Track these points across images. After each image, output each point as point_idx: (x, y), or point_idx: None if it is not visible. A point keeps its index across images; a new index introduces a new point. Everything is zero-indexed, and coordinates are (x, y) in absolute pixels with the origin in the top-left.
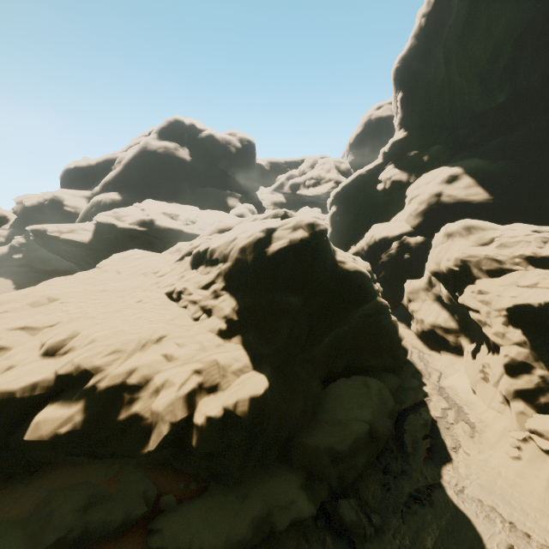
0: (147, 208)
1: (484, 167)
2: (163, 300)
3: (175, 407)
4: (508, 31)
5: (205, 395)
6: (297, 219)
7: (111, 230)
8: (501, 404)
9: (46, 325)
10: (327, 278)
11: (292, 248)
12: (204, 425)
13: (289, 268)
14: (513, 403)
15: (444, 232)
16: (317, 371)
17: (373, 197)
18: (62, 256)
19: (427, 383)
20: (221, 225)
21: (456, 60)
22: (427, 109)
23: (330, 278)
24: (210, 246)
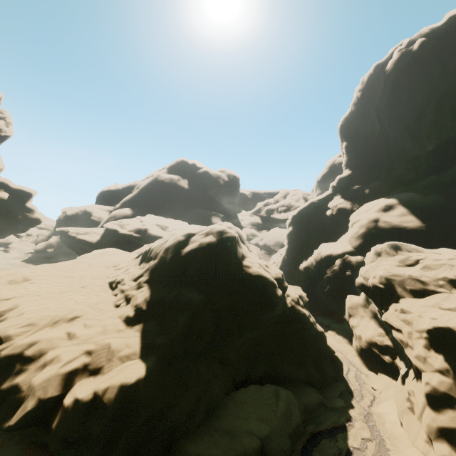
0: (145, 220)
1: (416, 199)
2: (103, 288)
3: (50, 384)
4: (427, 99)
5: (86, 376)
6: (211, 227)
7: (114, 234)
8: (425, 443)
9: (5, 298)
10: (228, 279)
11: (201, 250)
12: (70, 407)
13: (196, 267)
14: (436, 444)
15: (374, 251)
16: (229, 372)
17: (323, 221)
18: (76, 251)
19: (356, 405)
20: (176, 232)
21: (387, 119)
22: (367, 154)
23: (233, 279)
24: (152, 246)
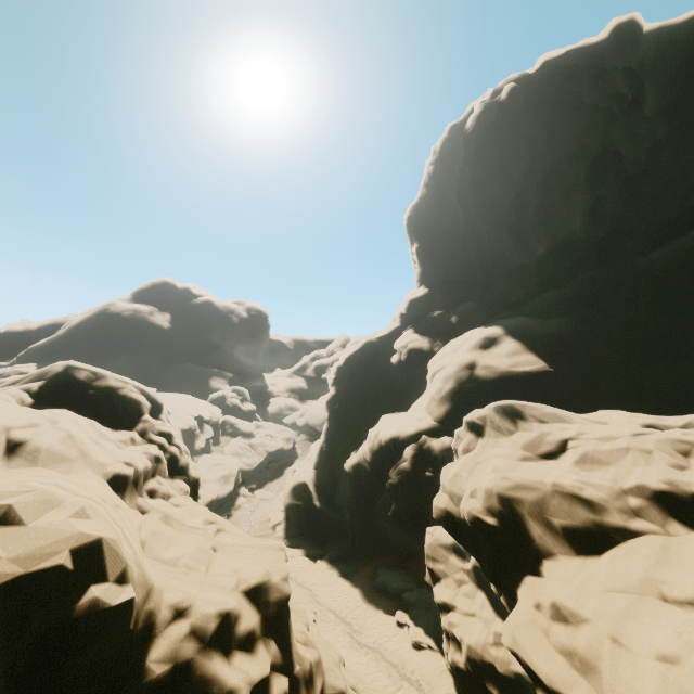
0: None
1: (533, 326)
2: None
3: None
4: (528, 173)
5: None
6: None
7: None
8: None
9: None
10: None
11: None
12: None
13: None
14: None
15: (469, 426)
16: None
17: (388, 374)
18: None
19: None
20: None
21: (475, 205)
22: (451, 262)
23: None
24: None
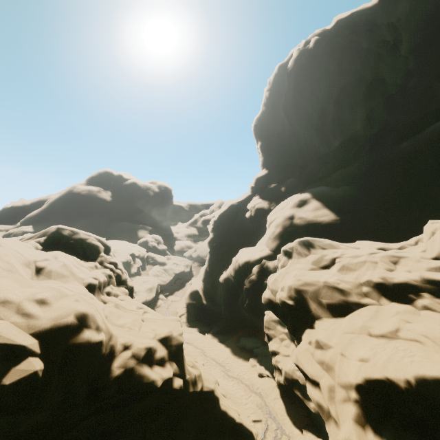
0: None
1: (329, 192)
2: None
3: None
4: (327, 95)
5: None
6: None
7: None
8: None
9: None
10: None
11: None
12: None
13: None
14: None
15: (284, 252)
16: None
17: (244, 224)
18: None
19: None
20: None
21: (295, 117)
22: (281, 153)
23: None
24: None
